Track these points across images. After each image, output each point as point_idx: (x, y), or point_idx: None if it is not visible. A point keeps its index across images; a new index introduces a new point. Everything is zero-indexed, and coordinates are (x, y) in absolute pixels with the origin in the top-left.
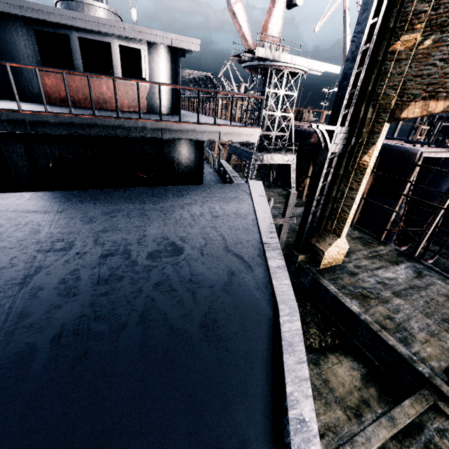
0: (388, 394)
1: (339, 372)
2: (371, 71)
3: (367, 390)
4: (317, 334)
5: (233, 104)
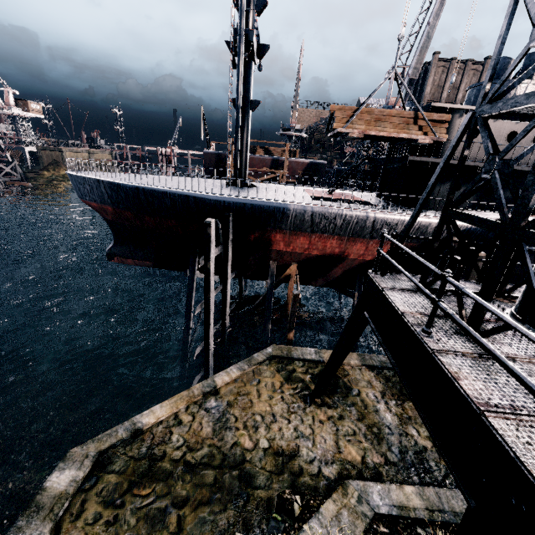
0: None
1: None
2: None
3: None
4: None
5: (207, 141)
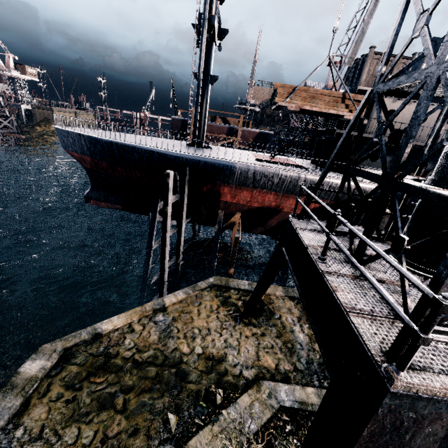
0: None
1: None
2: None
3: None
4: None
5: (175, 109)
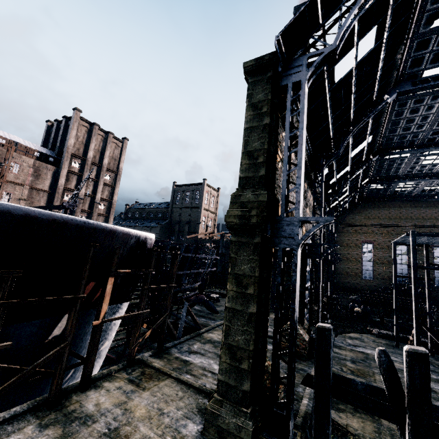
0: (332, 399)
1: (357, 425)
2: (276, 166)
3: (346, 409)
4: (354, 437)
5: None
